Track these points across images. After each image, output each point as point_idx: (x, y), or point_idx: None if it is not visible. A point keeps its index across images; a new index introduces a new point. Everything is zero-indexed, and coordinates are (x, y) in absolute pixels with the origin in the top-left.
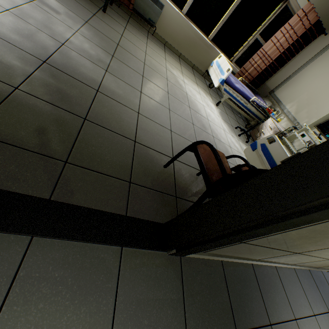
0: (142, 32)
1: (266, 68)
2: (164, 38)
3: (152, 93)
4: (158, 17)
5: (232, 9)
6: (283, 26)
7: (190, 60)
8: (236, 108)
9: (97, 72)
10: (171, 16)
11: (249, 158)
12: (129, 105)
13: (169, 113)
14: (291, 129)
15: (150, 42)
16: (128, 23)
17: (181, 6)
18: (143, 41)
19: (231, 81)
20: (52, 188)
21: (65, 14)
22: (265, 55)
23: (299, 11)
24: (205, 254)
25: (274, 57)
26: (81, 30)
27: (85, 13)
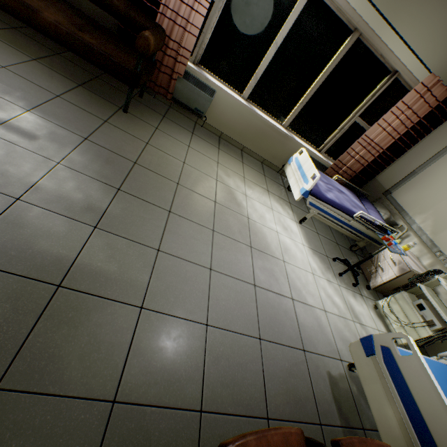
0: (185, 126)
1: (374, 159)
2: (218, 129)
3: (181, 243)
4: (207, 106)
5: (314, 88)
6: (395, 106)
7: (258, 154)
8: (332, 225)
9: (73, 238)
10: (226, 102)
11: (361, 369)
12: (125, 294)
13: (209, 278)
14: (431, 272)
15: (196, 139)
16: (164, 119)
17: (240, 89)
18: (183, 142)
19: (319, 192)
20: None
21: (47, 136)
22: (371, 143)
23: (417, 85)
24: None
25: (385, 145)
26: (71, 156)
27: (89, 122)
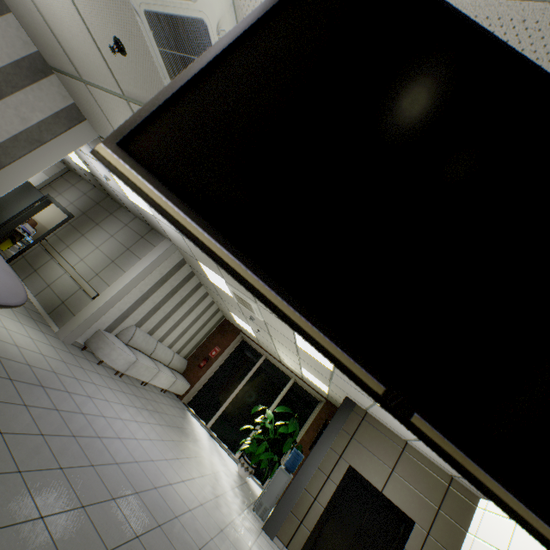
0: None
1: None
2: None
3: None
4: None
5: None
6: None
7: None
8: None
9: None
10: None
11: None
12: None
13: None
14: None
15: None
16: None
17: None
18: None
19: None
20: (3, 255)
21: None
22: None
23: None
24: (11, 266)
25: None
26: None
27: None
